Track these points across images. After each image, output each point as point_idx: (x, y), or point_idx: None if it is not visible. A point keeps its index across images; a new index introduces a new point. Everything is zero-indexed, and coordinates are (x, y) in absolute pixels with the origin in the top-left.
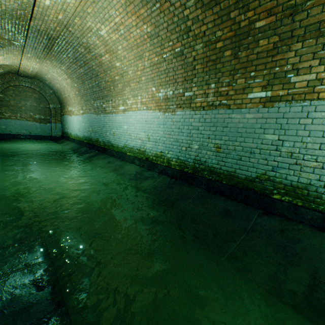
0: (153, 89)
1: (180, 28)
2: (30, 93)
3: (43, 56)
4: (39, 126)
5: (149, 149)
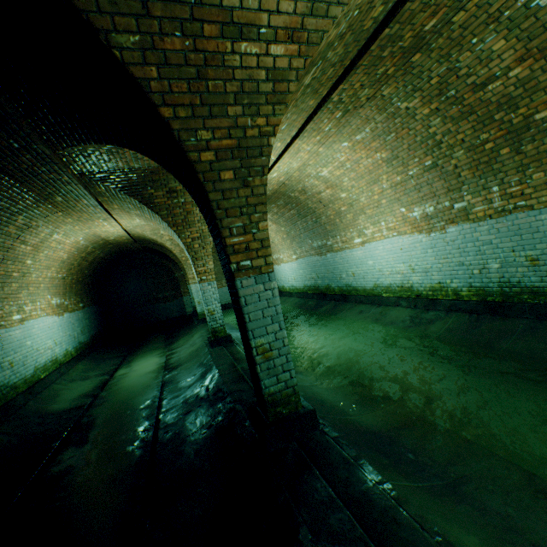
0: (401, 210)
1: (425, 144)
2: None
3: None
4: None
5: (417, 282)
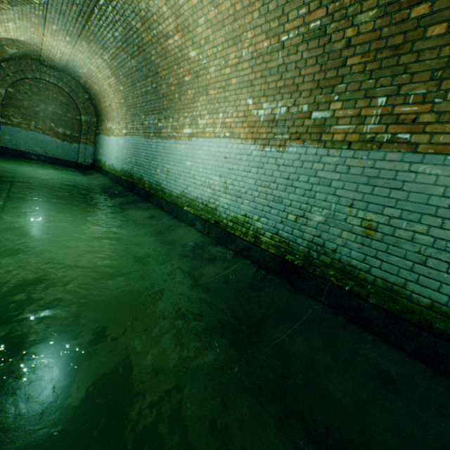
0: (248, 101)
1: None
2: (54, 93)
3: (76, 32)
4: (62, 145)
5: (224, 206)
